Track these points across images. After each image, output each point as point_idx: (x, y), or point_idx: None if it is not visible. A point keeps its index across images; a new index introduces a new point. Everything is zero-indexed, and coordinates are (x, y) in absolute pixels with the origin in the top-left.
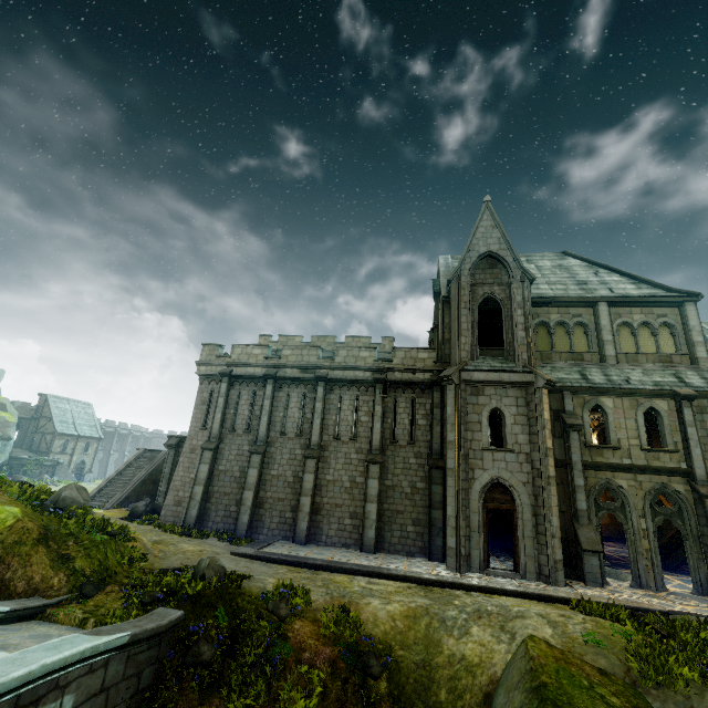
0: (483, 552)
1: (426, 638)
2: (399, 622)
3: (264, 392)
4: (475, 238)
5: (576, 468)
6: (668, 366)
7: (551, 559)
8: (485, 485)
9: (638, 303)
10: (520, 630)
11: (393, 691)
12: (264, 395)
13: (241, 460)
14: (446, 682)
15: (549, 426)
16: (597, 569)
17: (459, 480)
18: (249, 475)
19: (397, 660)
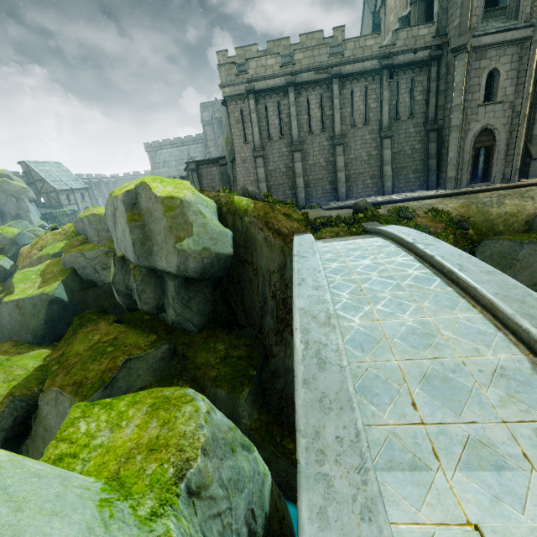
0: (469, 176)
1: (479, 212)
2: (460, 210)
3: (289, 100)
4: None
5: None
6: None
7: (514, 169)
8: (477, 132)
9: None
10: (534, 195)
11: (476, 232)
12: (289, 103)
13: (284, 160)
14: (501, 223)
15: (533, 75)
16: None
17: (462, 133)
18: (296, 167)
19: (473, 222)
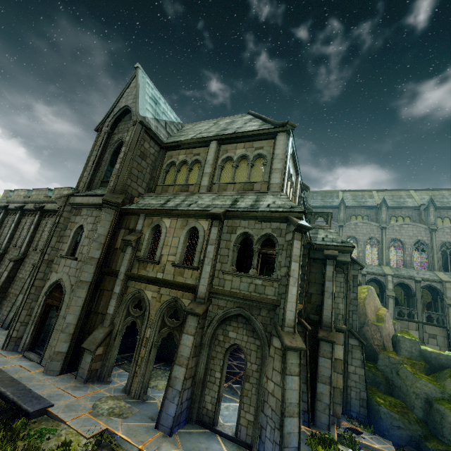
0: (31, 337)
1: None
2: None
3: (14, 218)
4: (122, 97)
5: (119, 277)
6: (242, 193)
7: (52, 349)
8: (51, 284)
9: (241, 138)
10: None
11: None
12: (14, 220)
13: None
14: None
15: (102, 239)
16: (88, 366)
17: (33, 278)
18: None
19: None
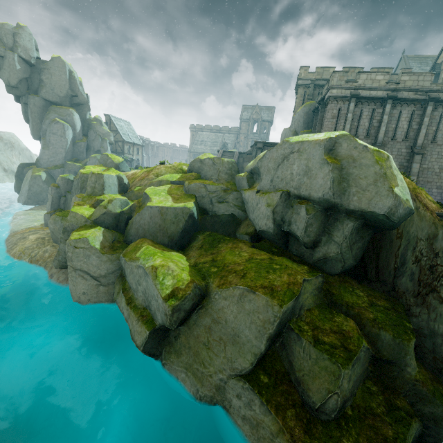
0: None
1: None
2: None
3: (385, 109)
4: None
5: None
6: None
7: None
8: None
9: None
10: None
11: None
12: (384, 112)
13: None
14: None
15: None
16: None
17: None
18: None
19: None
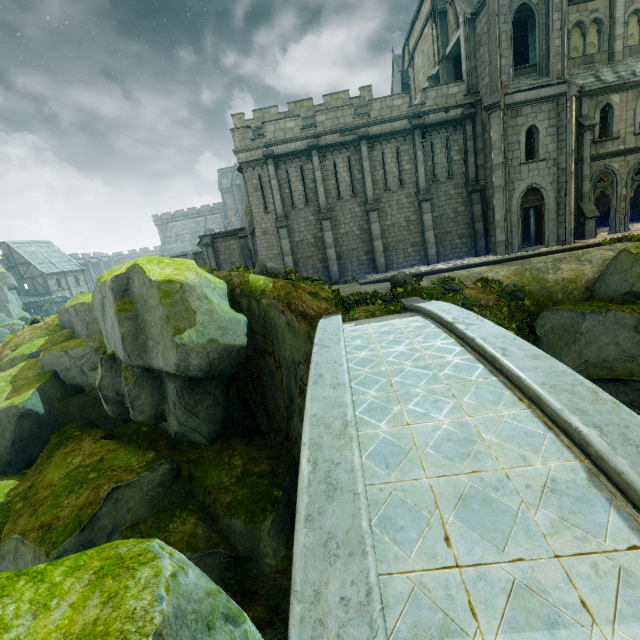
0: (520, 239)
1: (535, 279)
2: (513, 278)
3: (313, 164)
4: None
5: (586, 162)
6: None
7: (568, 229)
8: (522, 192)
9: None
10: (592, 257)
11: (533, 303)
12: (314, 167)
13: (311, 229)
14: (559, 291)
15: (574, 131)
16: (593, 228)
17: (506, 193)
18: (326, 237)
19: (528, 291)
